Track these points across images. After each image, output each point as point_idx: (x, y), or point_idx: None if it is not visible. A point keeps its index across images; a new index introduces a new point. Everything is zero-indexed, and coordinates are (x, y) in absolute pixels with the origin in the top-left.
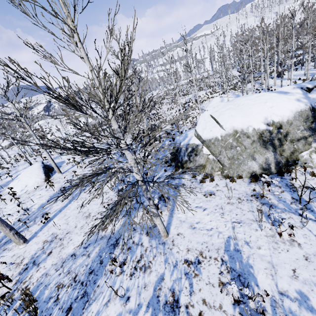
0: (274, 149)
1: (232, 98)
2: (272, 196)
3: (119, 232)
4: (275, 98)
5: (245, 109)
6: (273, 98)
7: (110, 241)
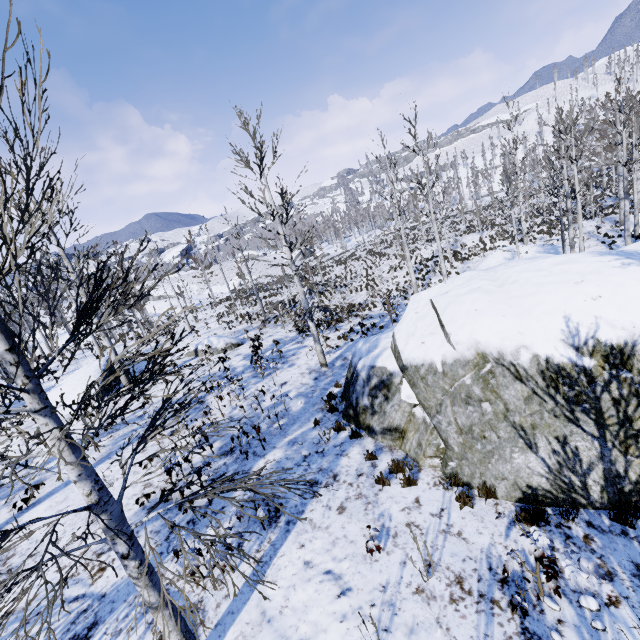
0: (600, 428)
1: (538, 253)
2: (572, 612)
3: (115, 596)
4: (612, 271)
5: (518, 295)
6: (605, 273)
7: (79, 621)
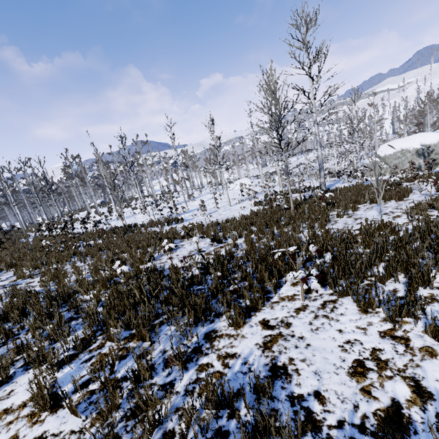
0: (424, 158)
1: None
2: None
3: (334, 183)
4: (430, 134)
5: (410, 140)
6: (428, 134)
7: (331, 184)
